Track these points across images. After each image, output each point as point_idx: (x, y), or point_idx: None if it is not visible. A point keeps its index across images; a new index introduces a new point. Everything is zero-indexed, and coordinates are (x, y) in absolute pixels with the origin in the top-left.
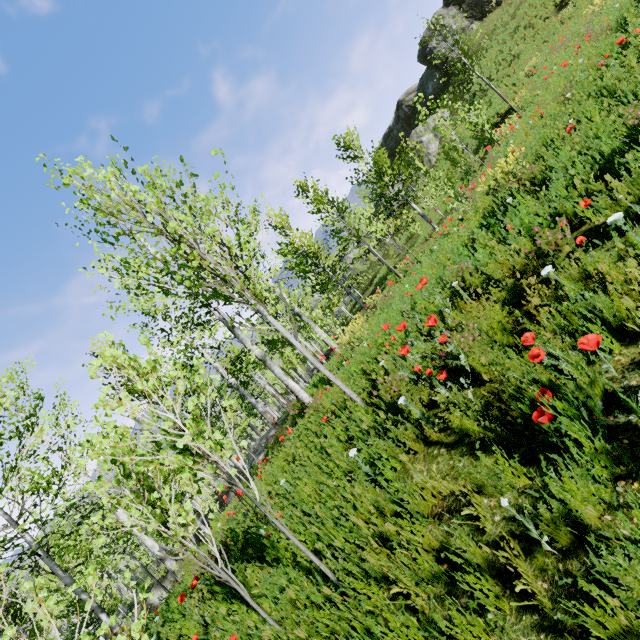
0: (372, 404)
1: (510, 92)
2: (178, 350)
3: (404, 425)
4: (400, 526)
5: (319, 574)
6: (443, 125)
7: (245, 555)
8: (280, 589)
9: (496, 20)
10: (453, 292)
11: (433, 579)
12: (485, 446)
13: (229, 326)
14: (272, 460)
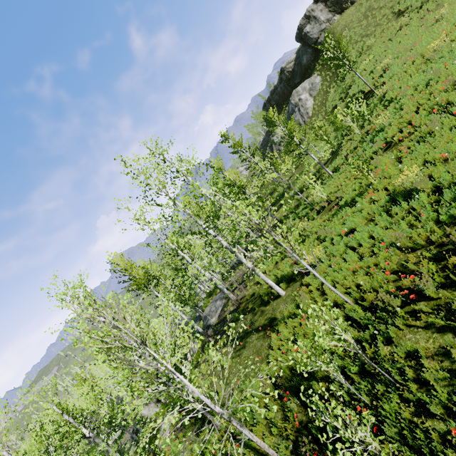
0: (354, 302)
1: (369, 77)
2: (202, 266)
3: (393, 317)
4: (414, 361)
5: (383, 381)
6: (351, 125)
7: (311, 378)
8: (346, 390)
9: (351, 15)
10: (391, 244)
11: (439, 379)
12: (444, 329)
13: (232, 251)
14: (278, 328)
